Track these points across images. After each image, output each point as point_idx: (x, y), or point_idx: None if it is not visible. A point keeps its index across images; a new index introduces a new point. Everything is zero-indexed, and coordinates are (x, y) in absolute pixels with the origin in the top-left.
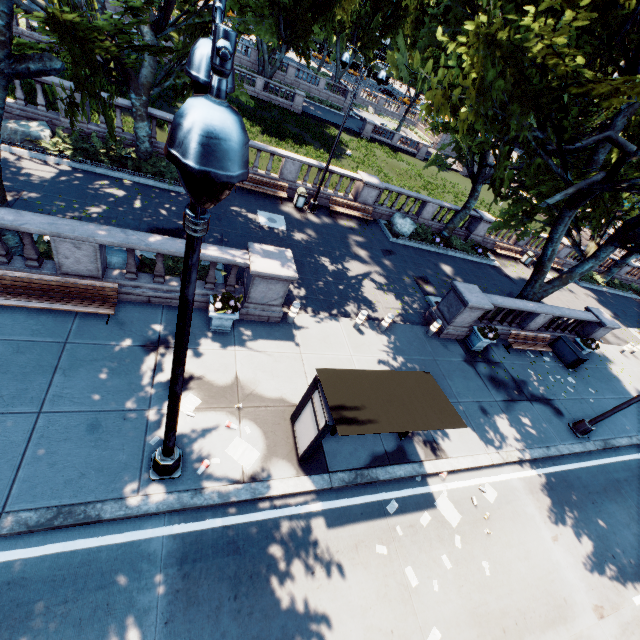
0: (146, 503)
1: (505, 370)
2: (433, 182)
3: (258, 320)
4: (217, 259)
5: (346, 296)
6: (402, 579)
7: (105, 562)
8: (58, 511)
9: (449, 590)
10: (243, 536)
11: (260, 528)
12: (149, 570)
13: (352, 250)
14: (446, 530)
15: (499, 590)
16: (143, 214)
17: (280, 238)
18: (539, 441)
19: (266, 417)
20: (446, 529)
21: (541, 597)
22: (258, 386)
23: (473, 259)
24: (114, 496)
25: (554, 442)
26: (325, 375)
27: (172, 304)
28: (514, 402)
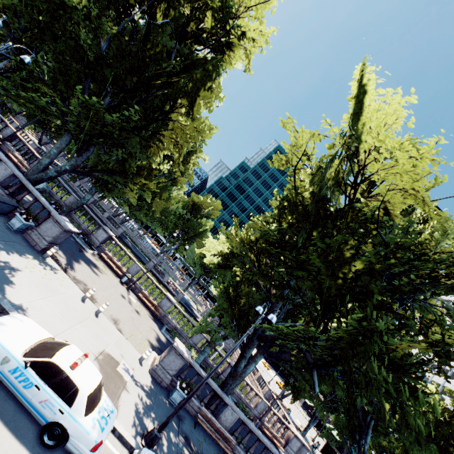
0: None
1: None
2: None
3: None
4: None
5: None
6: None
7: None
8: None
9: None
10: None
11: None
12: None
13: None
14: None
15: None
16: None
17: None
18: None
19: None
20: None
21: None
22: None
23: None
24: None
25: None
26: None
27: None
28: None
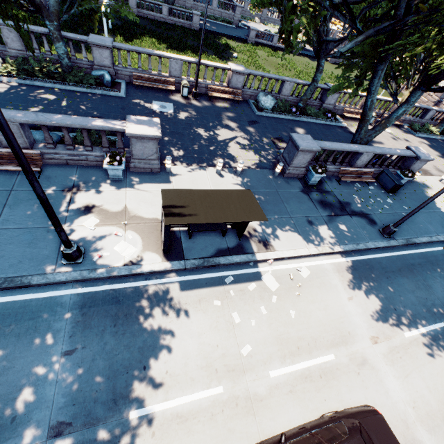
0: (59, 276)
1: (334, 196)
2: (305, 71)
3: (144, 171)
4: (102, 127)
5: (214, 154)
6: (229, 319)
7: (34, 306)
8: (5, 280)
9: (262, 325)
10: (123, 295)
11: (134, 290)
12: (61, 311)
13: (224, 123)
14: (267, 293)
15: (299, 326)
16: (68, 110)
17: (168, 118)
18: (351, 240)
19: (144, 229)
20: (267, 292)
21: (331, 331)
22: (140, 211)
23: (324, 122)
24: (39, 273)
25: (364, 241)
26: (166, 192)
27: (83, 164)
28: (336, 216)
